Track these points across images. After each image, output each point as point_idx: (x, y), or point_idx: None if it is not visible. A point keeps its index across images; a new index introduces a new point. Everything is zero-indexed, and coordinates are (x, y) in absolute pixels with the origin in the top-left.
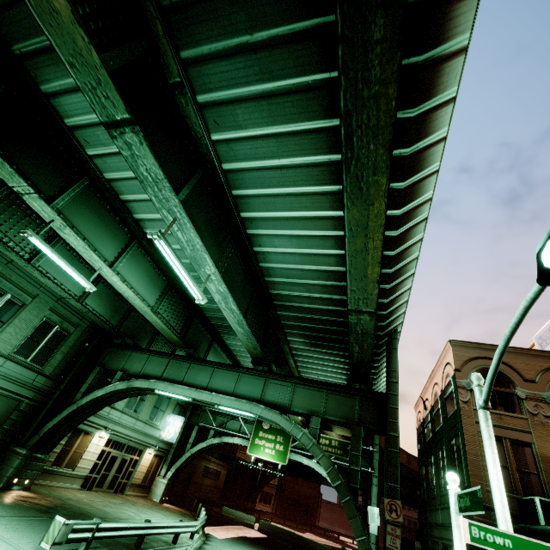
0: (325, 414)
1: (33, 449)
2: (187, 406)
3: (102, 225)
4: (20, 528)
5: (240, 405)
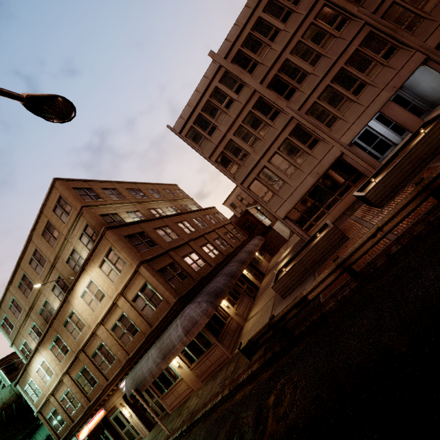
0: (48, 433)
1: None
2: None
3: None
4: None
5: None
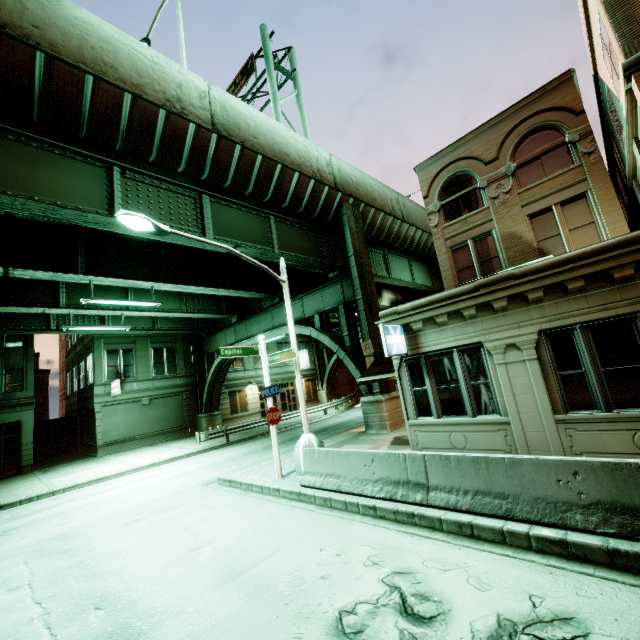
0: (324, 308)
1: (207, 412)
2: (310, 339)
3: (99, 291)
4: (201, 443)
5: (274, 334)
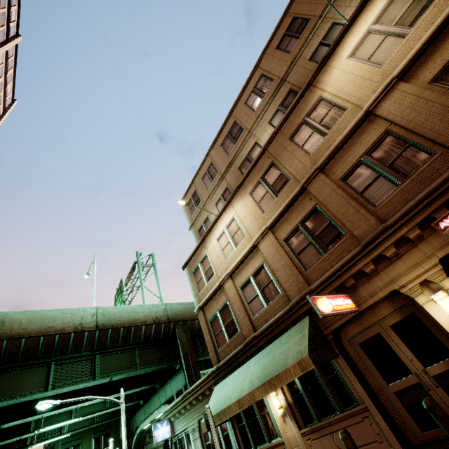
0: (179, 389)
1: None
2: None
3: None
4: None
5: (159, 412)
